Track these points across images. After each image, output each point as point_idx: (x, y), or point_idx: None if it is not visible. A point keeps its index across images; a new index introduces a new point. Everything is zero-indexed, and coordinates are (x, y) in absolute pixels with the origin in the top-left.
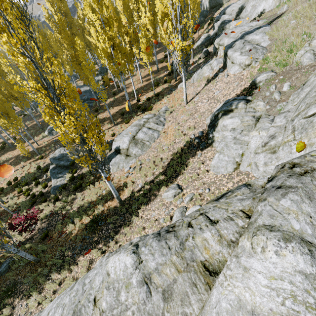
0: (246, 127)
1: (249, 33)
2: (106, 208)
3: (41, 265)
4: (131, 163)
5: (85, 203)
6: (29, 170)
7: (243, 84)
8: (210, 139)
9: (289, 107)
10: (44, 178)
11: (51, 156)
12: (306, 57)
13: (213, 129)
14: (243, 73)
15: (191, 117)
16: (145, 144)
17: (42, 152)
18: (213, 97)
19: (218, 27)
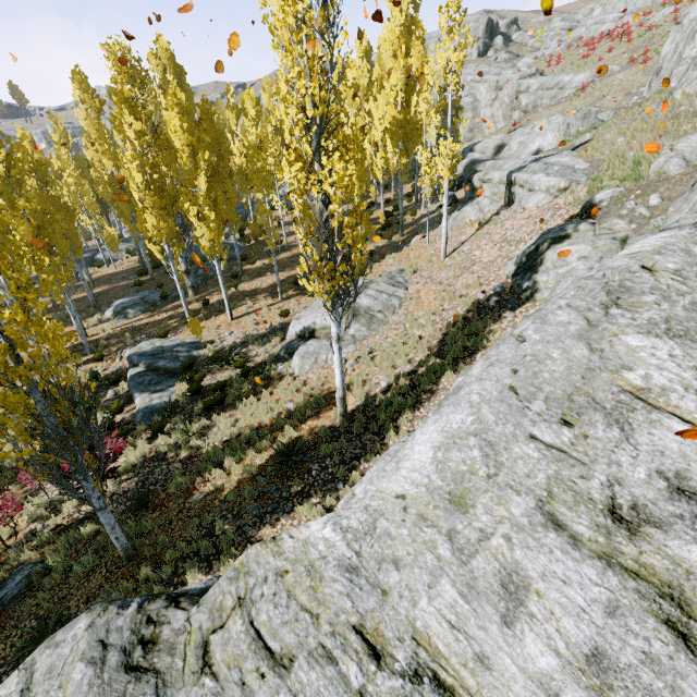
0: (607, 253)
1: (547, 156)
2: (307, 431)
3: (141, 565)
4: (345, 352)
5: (245, 429)
6: (62, 384)
7: (563, 212)
8: (528, 290)
9: (675, 219)
10: (108, 397)
11: (130, 351)
12: (674, 164)
13: (531, 272)
14: (555, 202)
15: (465, 271)
16: (376, 317)
17: (98, 349)
18: (503, 240)
19: (465, 168)
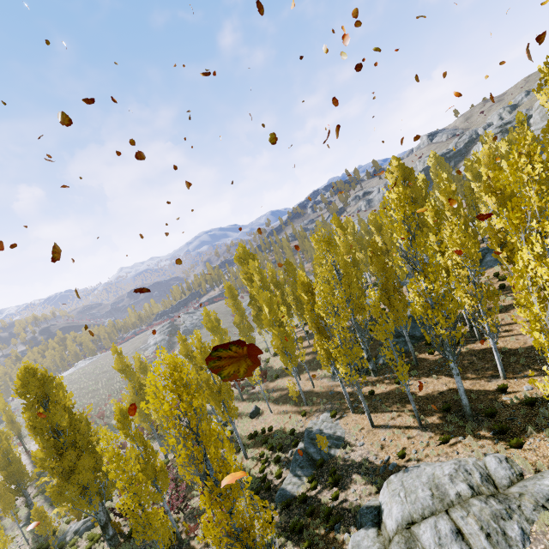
0: None
1: None
2: None
3: None
4: None
5: None
6: (286, 424)
7: None
8: None
9: None
10: (288, 455)
11: (308, 424)
12: None
13: None
14: None
15: None
16: None
17: (310, 404)
18: None
19: None
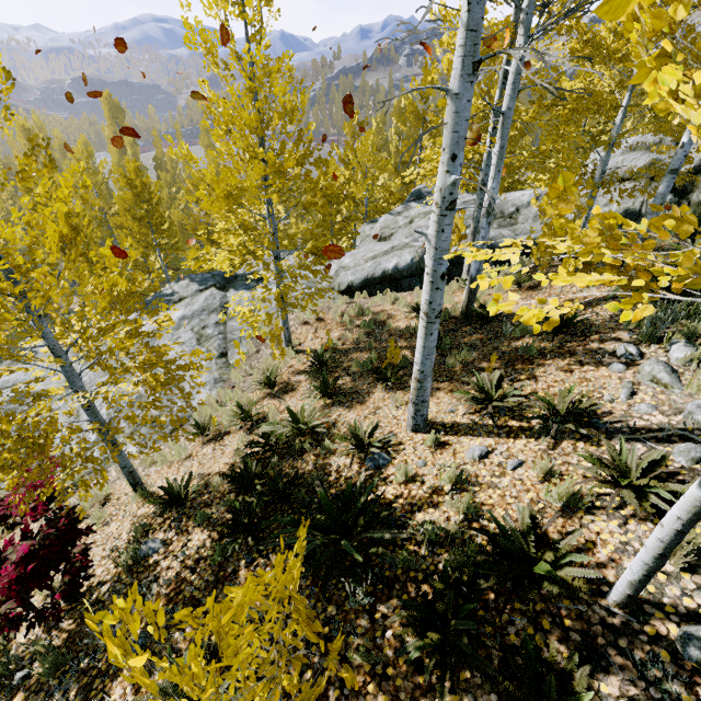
0: None
1: None
2: None
3: None
4: None
5: None
6: None
7: None
8: None
9: None
10: None
11: None
12: None
13: None
14: None
15: None
16: None
17: None
18: None
19: None
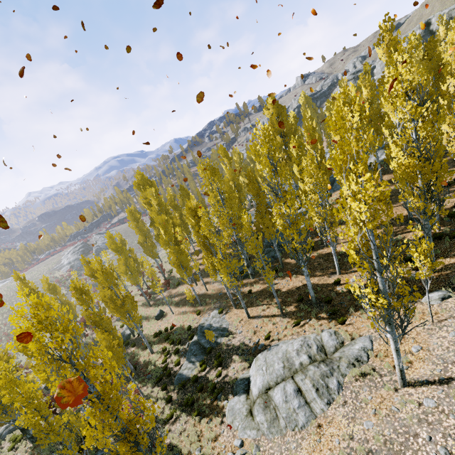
0: None
1: None
2: None
3: None
4: (247, 434)
5: (174, 447)
6: (185, 322)
7: None
8: None
9: None
10: (185, 346)
11: (201, 321)
12: None
13: None
14: None
15: (383, 453)
16: (278, 421)
17: (203, 304)
18: None
19: None
